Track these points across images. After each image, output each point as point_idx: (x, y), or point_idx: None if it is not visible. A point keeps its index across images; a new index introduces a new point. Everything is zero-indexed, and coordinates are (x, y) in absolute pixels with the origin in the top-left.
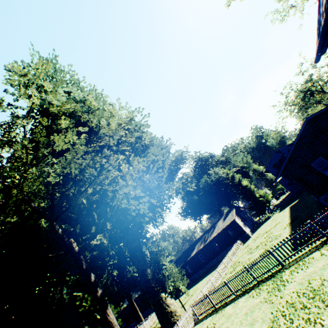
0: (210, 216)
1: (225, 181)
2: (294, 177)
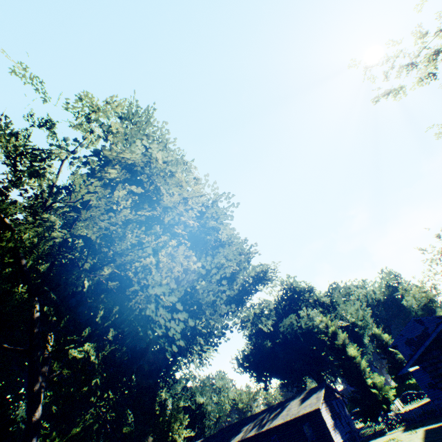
0: (282, 383)
1: (320, 335)
2: (440, 377)
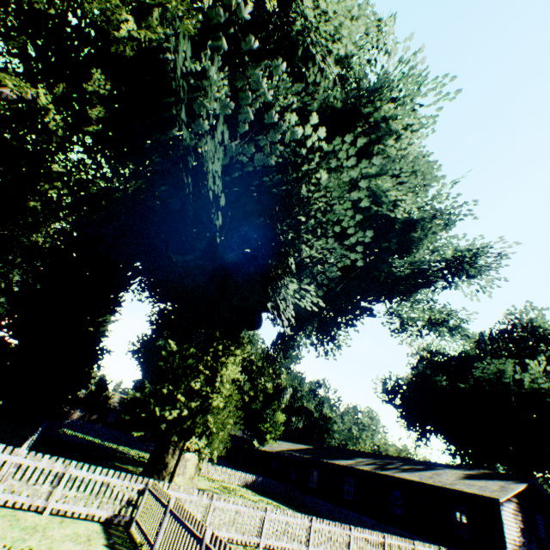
0: (447, 448)
1: None
2: None
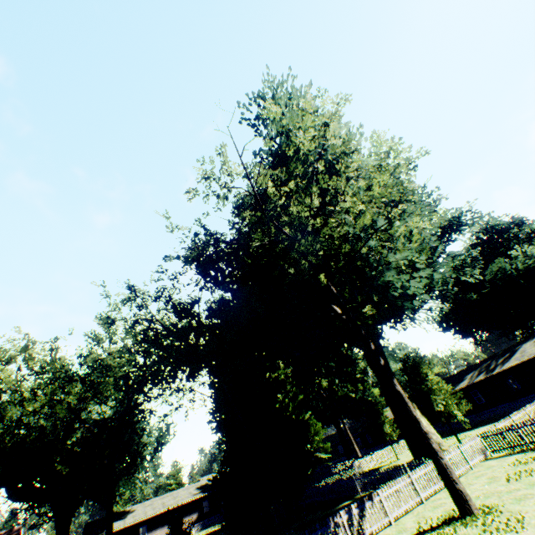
0: (500, 333)
1: None
2: None
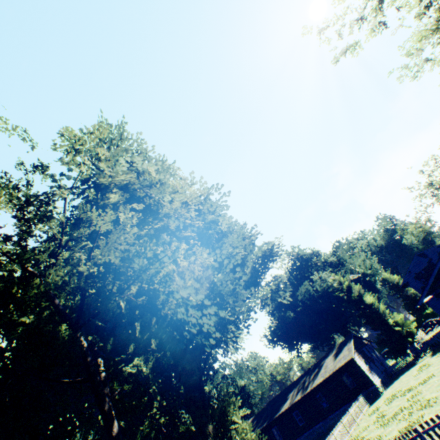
0: (313, 346)
1: (337, 293)
2: None
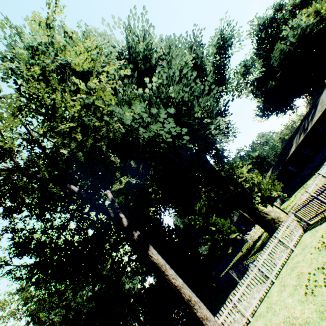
0: (305, 96)
1: (316, 28)
2: None
